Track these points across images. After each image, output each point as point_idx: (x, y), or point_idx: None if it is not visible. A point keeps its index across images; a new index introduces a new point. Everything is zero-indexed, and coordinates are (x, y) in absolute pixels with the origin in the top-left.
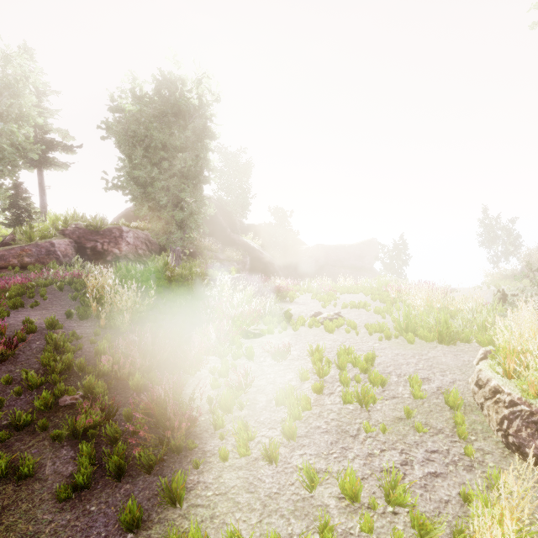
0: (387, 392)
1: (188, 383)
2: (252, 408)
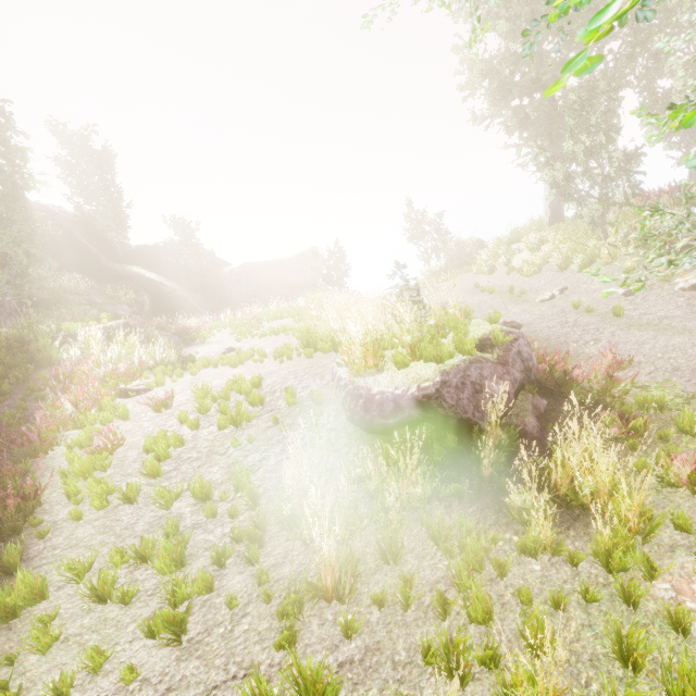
0: (267, 408)
1: (36, 467)
2: (120, 466)
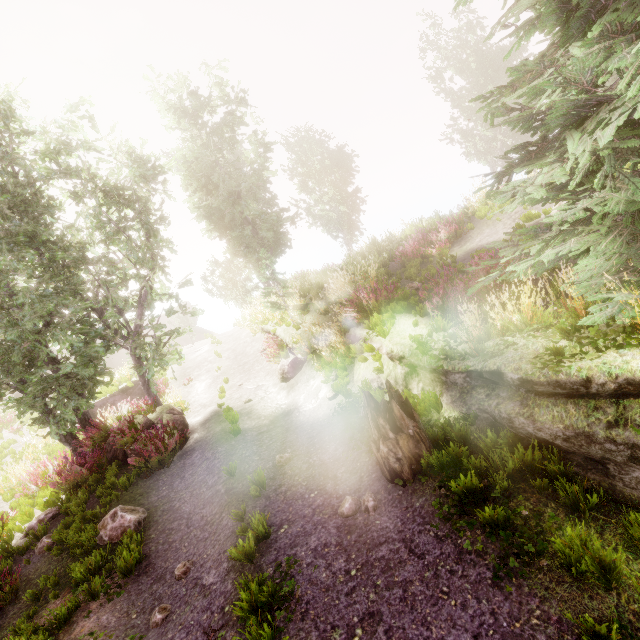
0: None
1: None
2: None
